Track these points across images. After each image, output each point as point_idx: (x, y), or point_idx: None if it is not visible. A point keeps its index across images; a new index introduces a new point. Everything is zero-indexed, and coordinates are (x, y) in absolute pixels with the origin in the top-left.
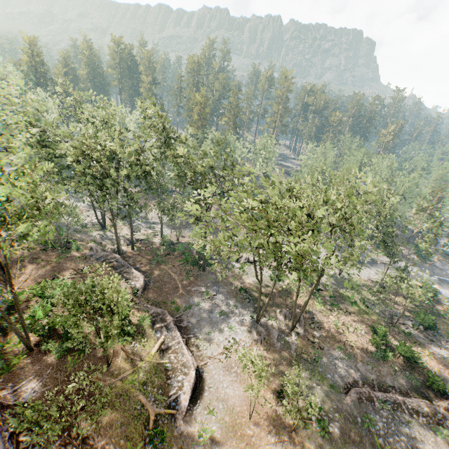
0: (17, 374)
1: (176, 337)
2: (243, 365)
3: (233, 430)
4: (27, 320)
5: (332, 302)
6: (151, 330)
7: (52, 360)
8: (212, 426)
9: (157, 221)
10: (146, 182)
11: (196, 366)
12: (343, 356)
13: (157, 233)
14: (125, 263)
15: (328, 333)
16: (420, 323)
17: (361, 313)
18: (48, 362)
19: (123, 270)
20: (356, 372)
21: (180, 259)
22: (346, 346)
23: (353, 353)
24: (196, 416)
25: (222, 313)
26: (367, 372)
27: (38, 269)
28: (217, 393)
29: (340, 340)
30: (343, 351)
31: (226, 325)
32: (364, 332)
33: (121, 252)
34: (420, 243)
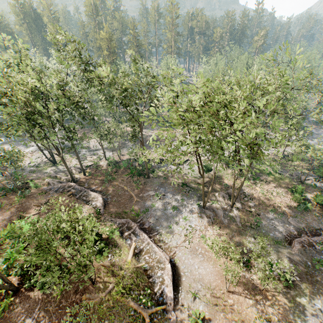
0: (9, 318)
1: (144, 240)
2: (216, 253)
3: (217, 304)
4: (4, 264)
5: (253, 176)
6: (122, 240)
7: (40, 294)
8: (199, 307)
9: (98, 148)
10: (79, 113)
11: (169, 259)
12: (276, 216)
13: (101, 158)
14: (82, 188)
15: (259, 201)
16: (321, 176)
17: (277, 180)
18: (35, 297)
19: (82, 194)
20: (290, 226)
21: (127, 173)
22: (275, 207)
23: (282, 211)
24: (183, 302)
25: (174, 208)
26: (297, 223)
27: (3, 213)
28: (192, 275)
29: (270, 204)
30: (274, 212)
31: (181, 216)
32: (284, 193)
33: (75, 180)
34: (314, 114)
